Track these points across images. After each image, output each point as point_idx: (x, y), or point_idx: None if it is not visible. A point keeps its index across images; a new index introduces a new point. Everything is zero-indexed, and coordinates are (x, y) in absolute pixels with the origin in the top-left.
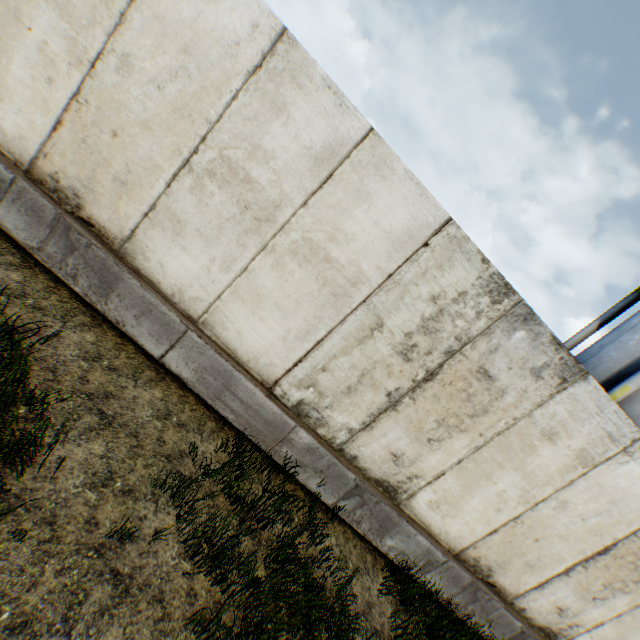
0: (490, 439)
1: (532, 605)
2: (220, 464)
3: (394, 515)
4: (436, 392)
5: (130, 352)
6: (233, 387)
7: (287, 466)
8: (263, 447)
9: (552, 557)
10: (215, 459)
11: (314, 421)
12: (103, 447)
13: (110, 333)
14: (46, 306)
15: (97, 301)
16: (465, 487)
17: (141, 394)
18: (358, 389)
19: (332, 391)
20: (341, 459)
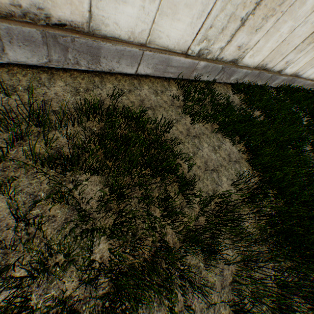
0: (285, 12)
1: (277, 67)
2: (180, 95)
3: (235, 69)
4: (266, 3)
5: (121, 79)
6: (170, 64)
7: (195, 78)
8: (186, 78)
9: (291, 47)
10: (178, 94)
11: (206, 55)
12: (161, 116)
13: (108, 77)
14: (85, 87)
15: (95, 68)
16: (266, 41)
17: (144, 92)
18: (227, 27)
19: (214, 36)
20: (217, 63)
